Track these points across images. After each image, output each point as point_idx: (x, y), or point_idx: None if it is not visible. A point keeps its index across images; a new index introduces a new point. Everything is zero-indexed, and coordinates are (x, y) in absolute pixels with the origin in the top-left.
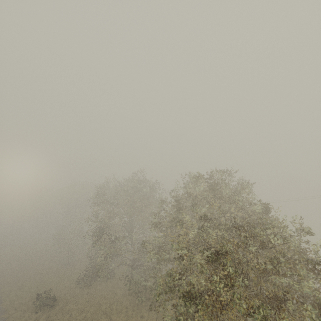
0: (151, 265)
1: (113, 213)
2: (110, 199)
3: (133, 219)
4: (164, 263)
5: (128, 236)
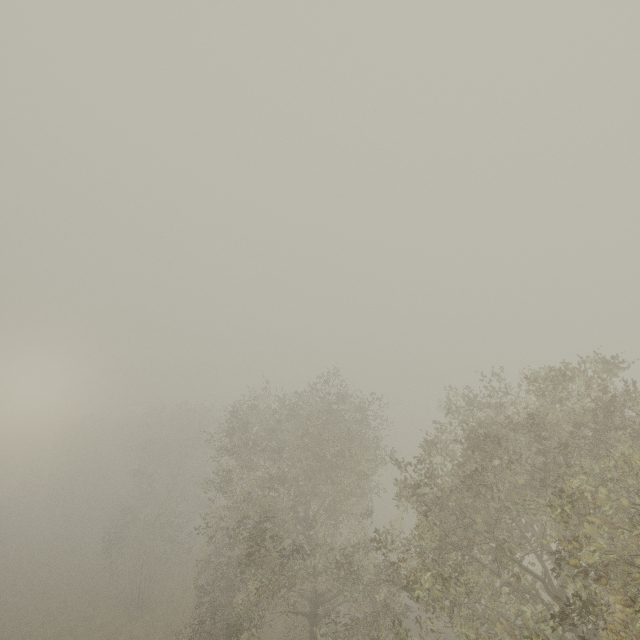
0: (343, 609)
1: (272, 474)
2: (261, 440)
3: (311, 491)
4: (443, 615)
5: (302, 533)
